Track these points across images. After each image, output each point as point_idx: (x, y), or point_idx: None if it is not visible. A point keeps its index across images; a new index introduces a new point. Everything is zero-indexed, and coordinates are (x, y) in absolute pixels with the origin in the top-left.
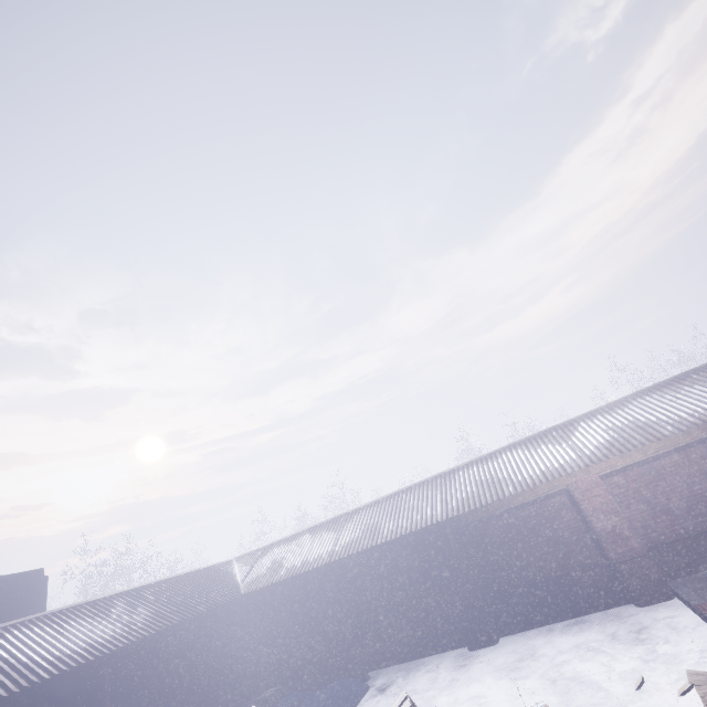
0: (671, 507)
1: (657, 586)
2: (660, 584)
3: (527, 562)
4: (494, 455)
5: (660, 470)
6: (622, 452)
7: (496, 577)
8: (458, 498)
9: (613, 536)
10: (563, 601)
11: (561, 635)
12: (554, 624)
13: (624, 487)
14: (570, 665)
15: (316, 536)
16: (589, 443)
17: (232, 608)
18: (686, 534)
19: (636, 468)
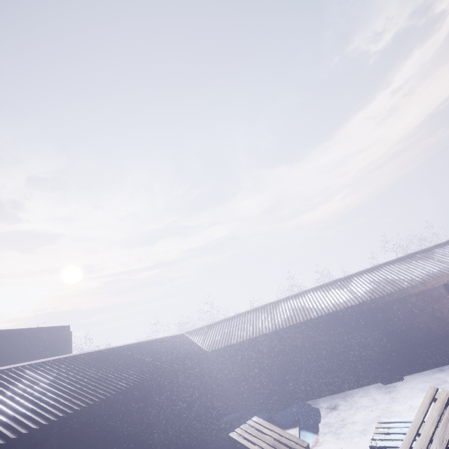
0: None
1: None
2: None
3: (418, 329)
4: (376, 268)
5: None
6: None
7: (397, 339)
8: (365, 291)
9: None
10: (445, 353)
11: None
12: (439, 367)
13: None
14: None
15: (252, 317)
16: None
17: (204, 359)
18: None
19: None
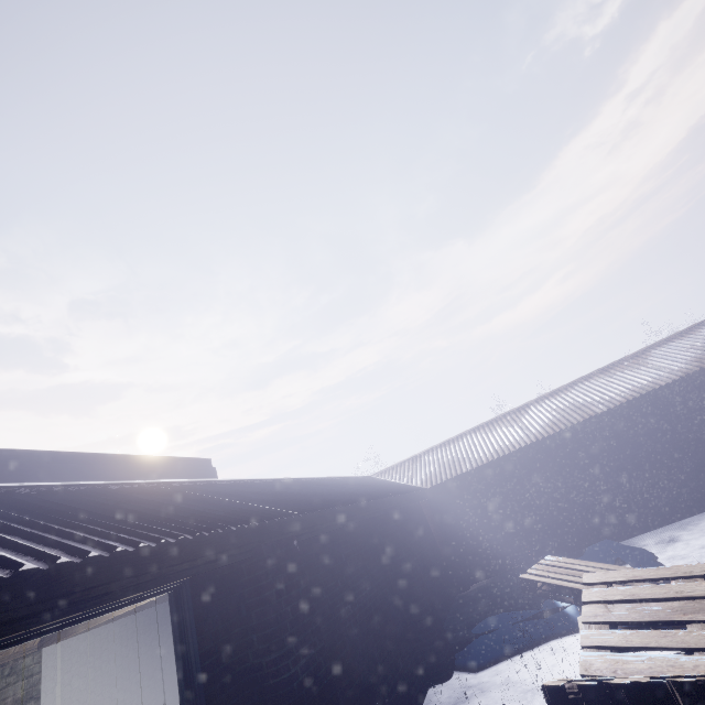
0: None
1: None
2: None
3: None
4: (689, 331)
5: None
6: None
7: None
8: (683, 361)
9: None
10: None
11: None
12: None
13: None
14: None
15: (485, 434)
16: None
17: (424, 499)
18: None
19: None
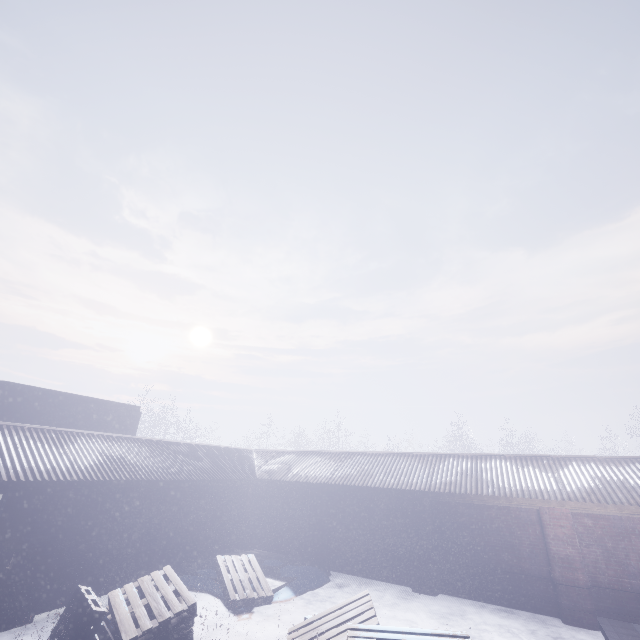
0: (626, 562)
1: (587, 615)
2: (589, 615)
3: (482, 550)
4: (484, 457)
5: (629, 529)
6: (600, 502)
7: (452, 549)
8: (443, 479)
9: (564, 562)
10: (501, 591)
11: (490, 613)
12: (486, 604)
13: (590, 530)
14: (490, 634)
15: (320, 459)
16: (573, 482)
17: (248, 484)
18: (631, 588)
19: (608, 520)
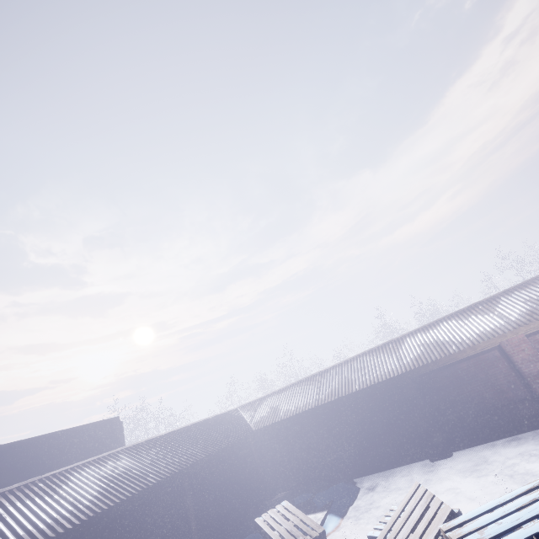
0: None
1: None
2: None
3: (470, 399)
4: (432, 325)
5: None
6: None
7: (446, 410)
8: (412, 357)
9: None
10: (501, 425)
11: (503, 448)
12: (494, 442)
13: None
14: (519, 466)
15: (300, 389)
16: (512, 312)
17: (249, 439)
18: None
19: None
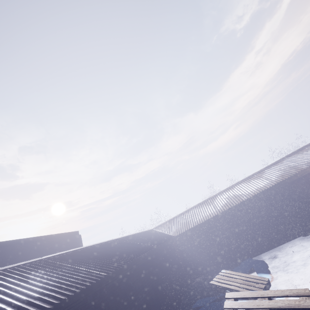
0: None
1: None
2: None
3: None
4: (279, 161)
5: None
6: None
7: (306, 204)
8: (276, 176)
9: None
10: None
11: None
12: None
13: None
14: None
15: (199, 208)
16: None
17: (173, 241)
18: None
19: None
